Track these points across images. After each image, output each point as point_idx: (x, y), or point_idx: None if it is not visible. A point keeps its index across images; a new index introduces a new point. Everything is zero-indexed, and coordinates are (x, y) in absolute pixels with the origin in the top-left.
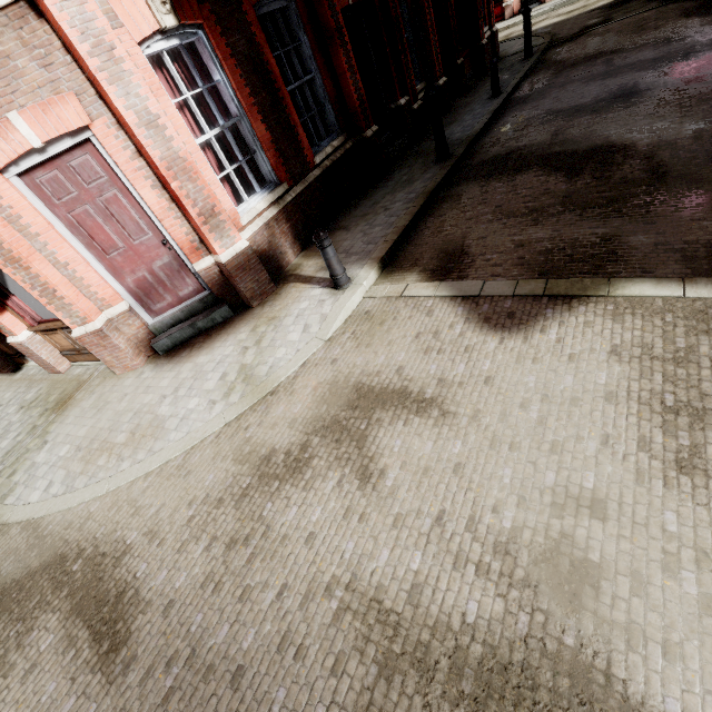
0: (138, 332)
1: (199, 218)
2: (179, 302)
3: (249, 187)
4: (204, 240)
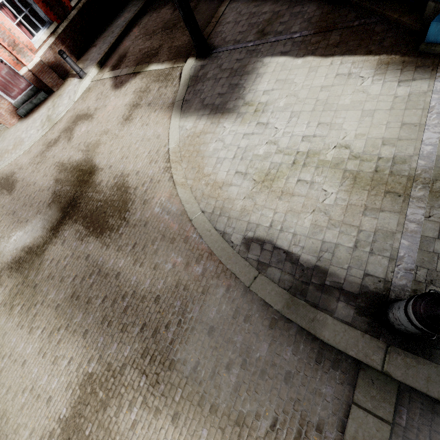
0: (9, 107)
1: (9, 48)
2: (22, 91)
3: (37, 26)
4: (18, 59)
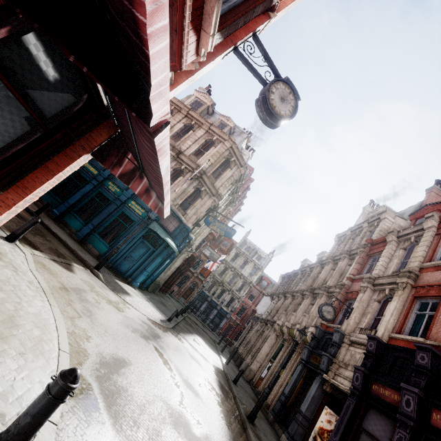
0: None
1: None
2: None
3: None
4: None
